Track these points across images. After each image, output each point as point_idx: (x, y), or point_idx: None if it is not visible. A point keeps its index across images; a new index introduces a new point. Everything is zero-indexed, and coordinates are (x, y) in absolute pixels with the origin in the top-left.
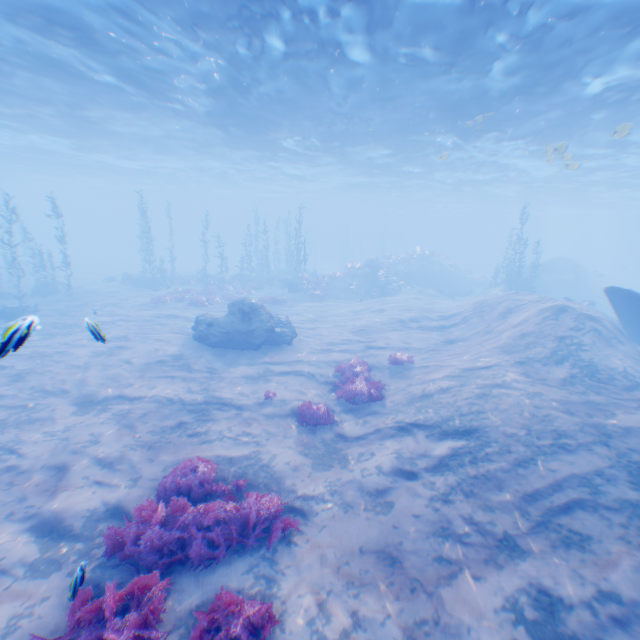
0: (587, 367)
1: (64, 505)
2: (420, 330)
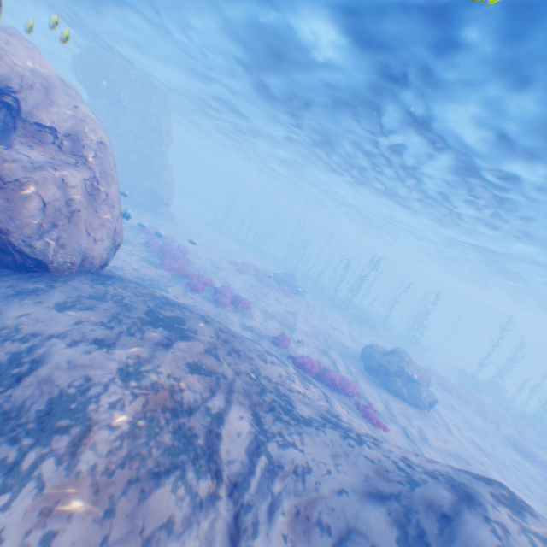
0: (304, 419)
1: (241, 293)
2: None
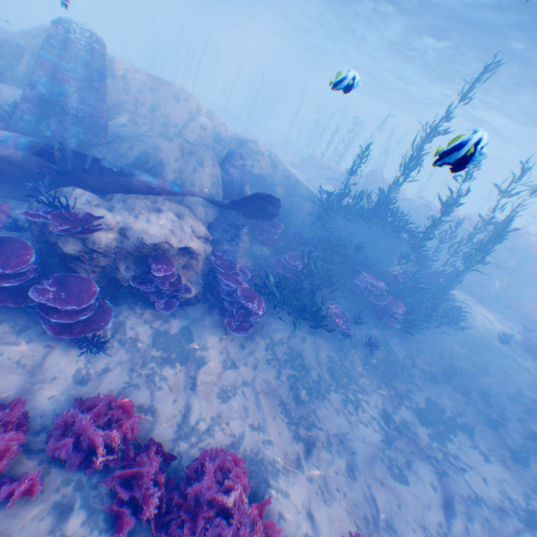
0: None
1: None
2: None
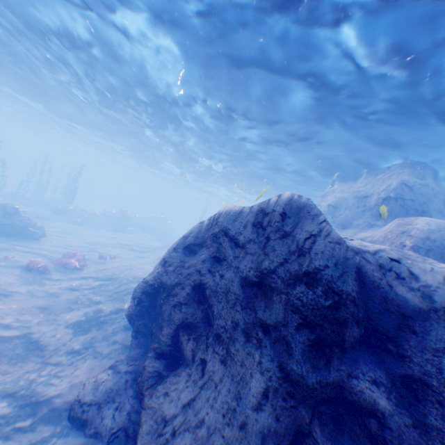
0: None
1: None
2: (129, 250)
